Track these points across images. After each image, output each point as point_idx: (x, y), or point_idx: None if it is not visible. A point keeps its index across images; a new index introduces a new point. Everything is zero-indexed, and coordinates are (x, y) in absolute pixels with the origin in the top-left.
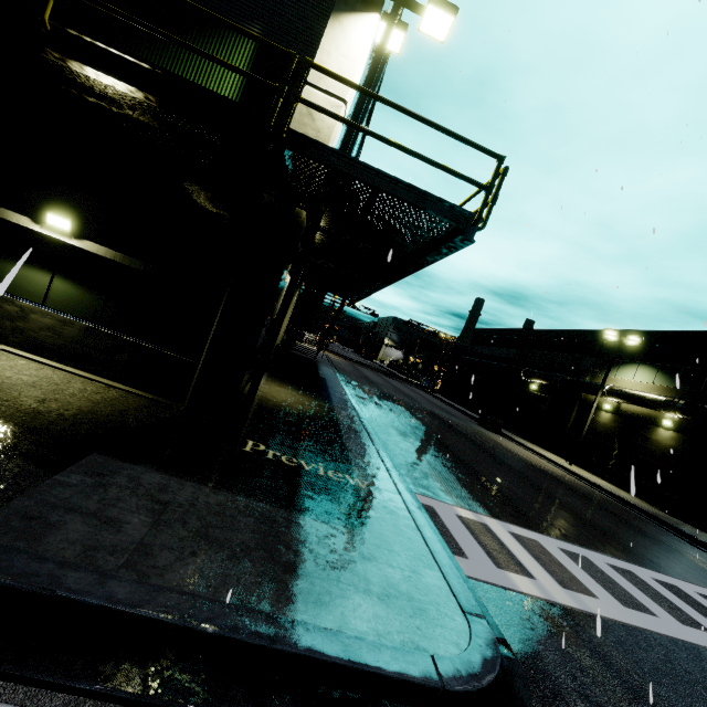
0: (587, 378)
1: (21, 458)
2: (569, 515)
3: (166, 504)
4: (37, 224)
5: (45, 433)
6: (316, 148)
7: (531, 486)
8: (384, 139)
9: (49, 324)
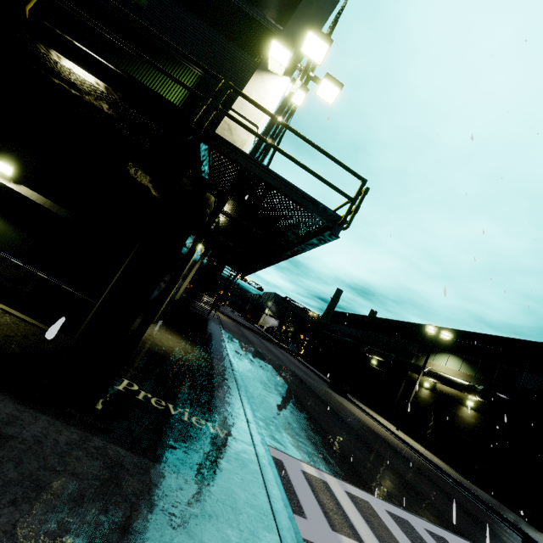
0: (412, 360)
1: None
2: (395, 477)
3: (7, 438)
4: None
5: None
6: (226, 146)
7: (367, 447)
8: (280, 150)
9: None
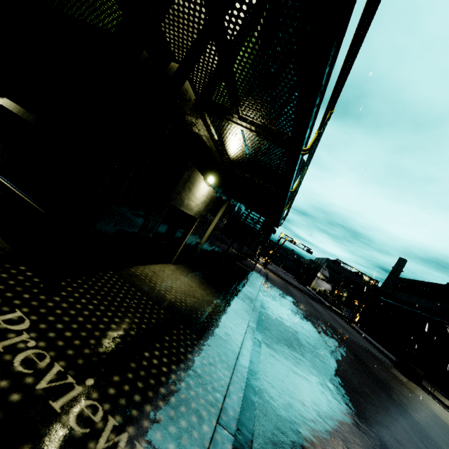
0: None
1: None
2: None
3: None
4: None
5: None
6: None
7: None
8: None
9: None
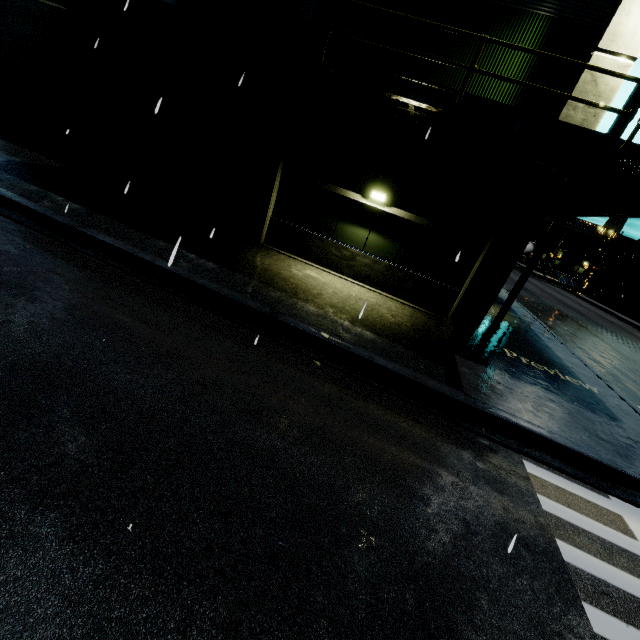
0: None
1: (415, 352)
2: None
3: (511, 389)
4: (364, 199)
5: (410, 337)
6: None
7: None
8: None
9: (366, 263)
